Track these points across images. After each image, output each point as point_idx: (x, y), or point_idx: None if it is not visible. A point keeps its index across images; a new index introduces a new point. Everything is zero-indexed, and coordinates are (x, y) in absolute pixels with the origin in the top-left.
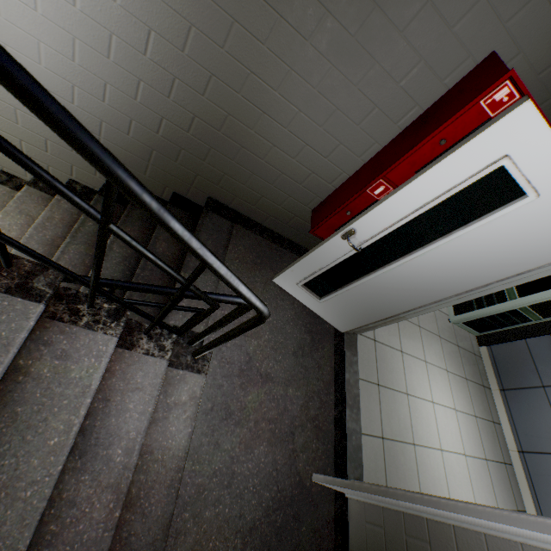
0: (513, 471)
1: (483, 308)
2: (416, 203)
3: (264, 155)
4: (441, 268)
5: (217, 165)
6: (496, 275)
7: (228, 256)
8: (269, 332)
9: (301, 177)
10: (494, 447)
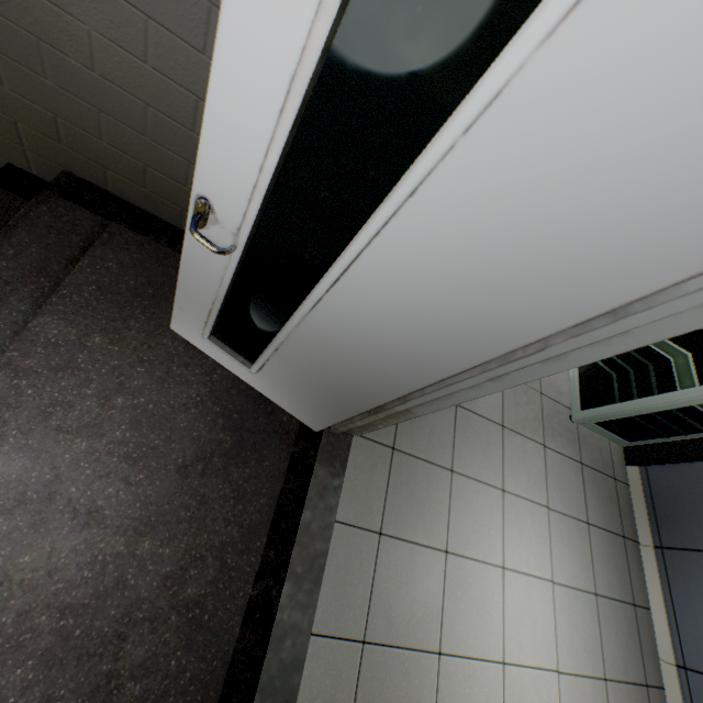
0: (663, 700)
1: (630, 401)
2: (272, 86)
3: (89, 58)
4: (413, 297)
5: (30, 94)
6: (548, 318)
7: (72, 278)
8: (130, 426)
9: (186, 113)
10: (628, 653)
